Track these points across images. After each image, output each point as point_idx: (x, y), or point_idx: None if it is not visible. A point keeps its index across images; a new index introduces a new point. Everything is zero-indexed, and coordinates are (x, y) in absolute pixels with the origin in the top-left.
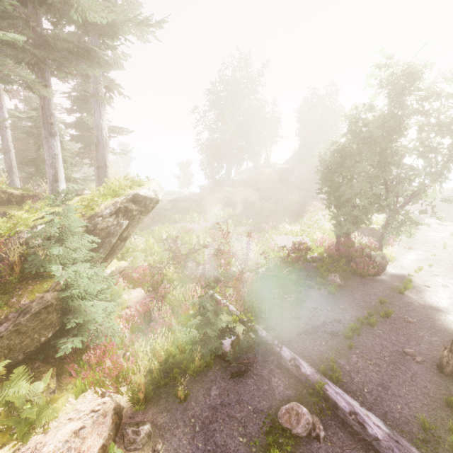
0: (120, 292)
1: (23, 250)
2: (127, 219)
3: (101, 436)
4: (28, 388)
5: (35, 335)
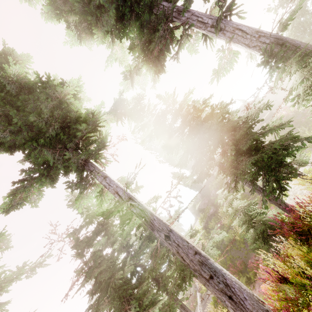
0: None
1: None
2: None
3: None
4: None
5: None
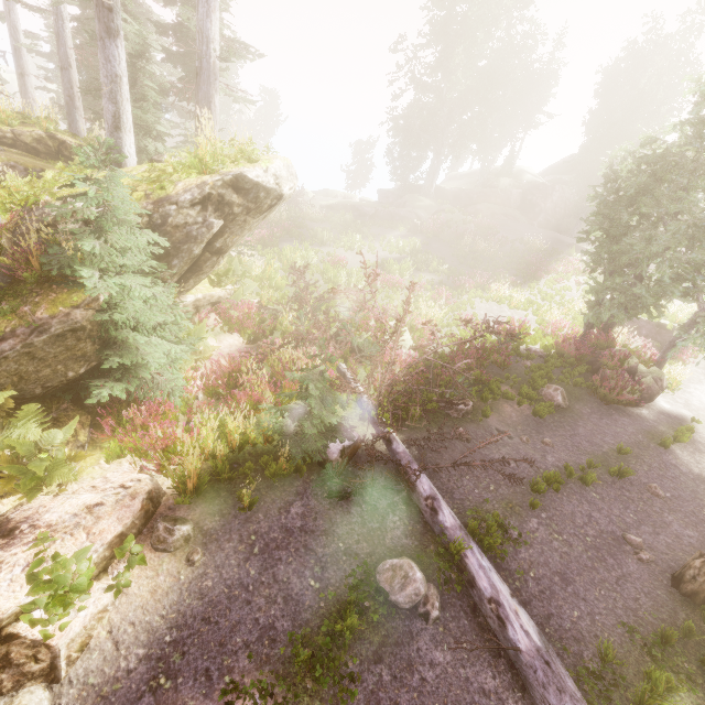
0: (203, 334)
1: (49, 236)
2: (221, 217)
3: (121, 522)
4: (39, 434)
5: (59, 367)
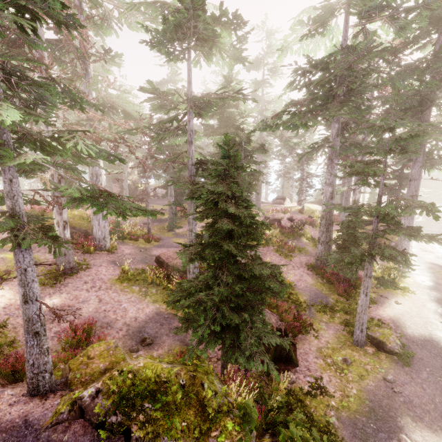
0: None
1: None
2: None
3: None
4: None
5: None
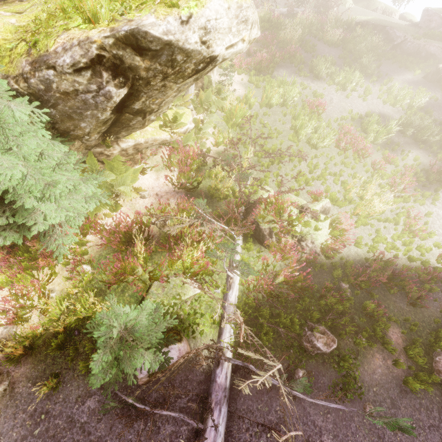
0: (128, 180)
1: None
2: (124, 83)
3: None
4: None
5: None
